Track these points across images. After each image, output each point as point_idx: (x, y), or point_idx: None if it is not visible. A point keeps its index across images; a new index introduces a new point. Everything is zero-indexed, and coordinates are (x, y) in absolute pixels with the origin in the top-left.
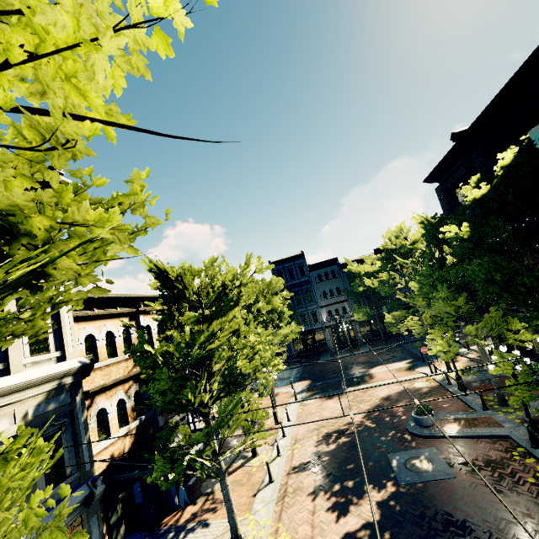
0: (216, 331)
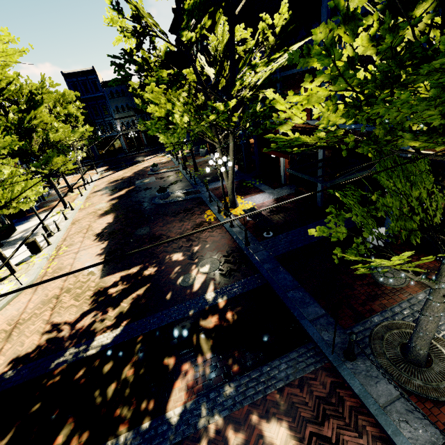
0: (34, 116)
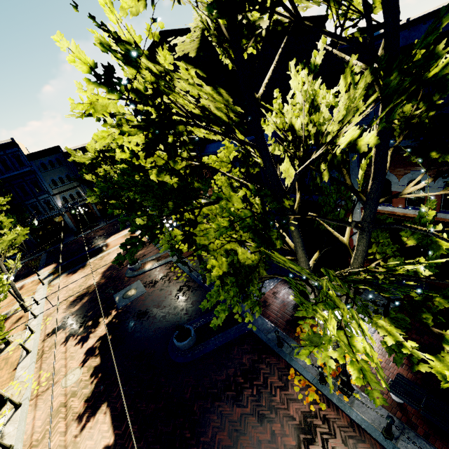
0: None
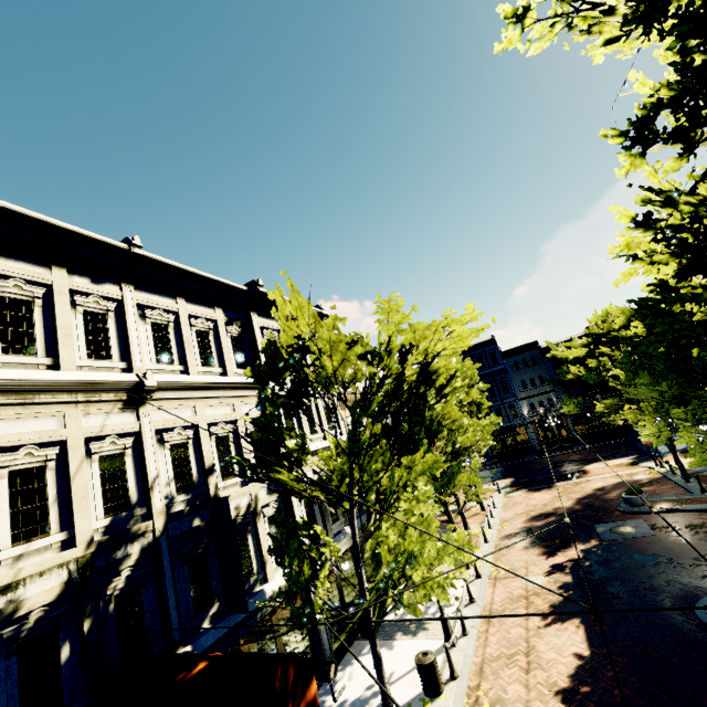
0: (445, 413)
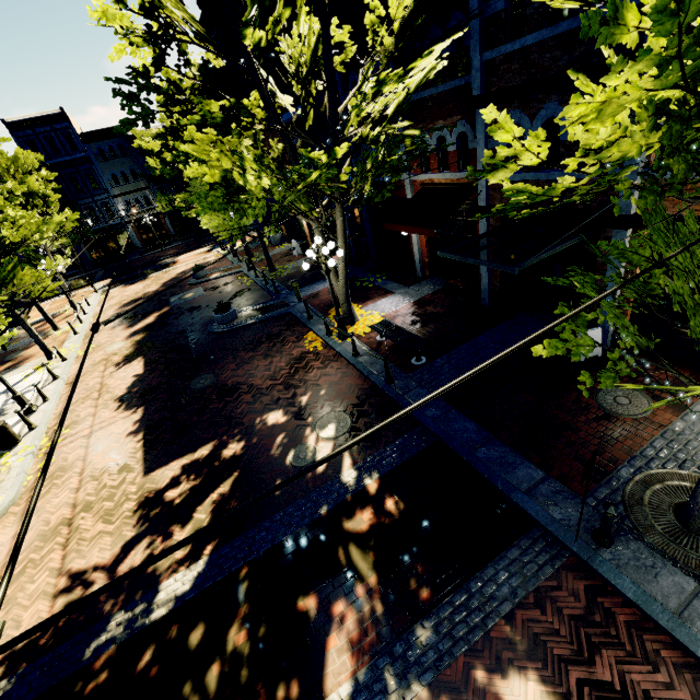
0: None
